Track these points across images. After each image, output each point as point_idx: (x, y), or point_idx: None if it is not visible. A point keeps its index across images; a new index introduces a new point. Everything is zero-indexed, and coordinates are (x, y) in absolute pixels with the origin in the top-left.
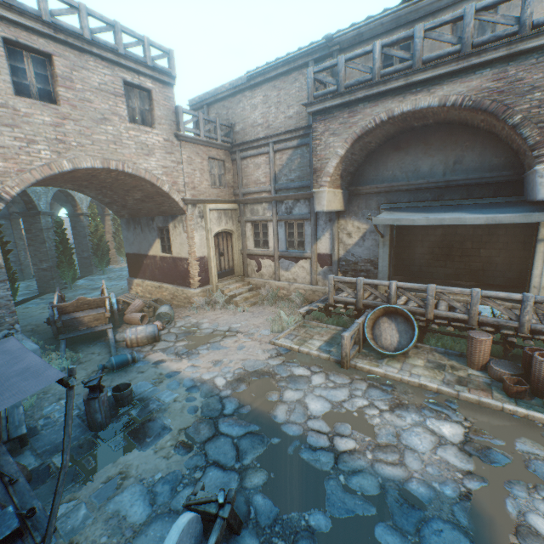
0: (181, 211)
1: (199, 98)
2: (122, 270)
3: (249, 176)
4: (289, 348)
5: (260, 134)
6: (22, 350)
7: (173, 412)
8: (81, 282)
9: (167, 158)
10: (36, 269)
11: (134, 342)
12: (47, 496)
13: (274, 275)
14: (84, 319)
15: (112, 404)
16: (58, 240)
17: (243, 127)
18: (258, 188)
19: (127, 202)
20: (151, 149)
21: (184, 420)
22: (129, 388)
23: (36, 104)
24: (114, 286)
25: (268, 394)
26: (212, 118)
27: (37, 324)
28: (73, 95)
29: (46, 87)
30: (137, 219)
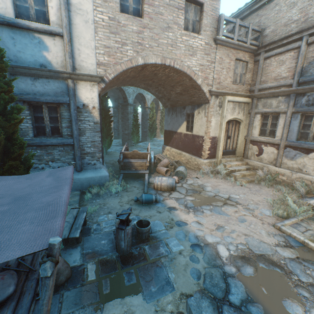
0: (205, 100)
1: (235, 14)
2: (161, 141)
3: (269, 73)
4: (301, 242)
5: (292, 31)
6: (66, 180)
7: (177, 266)
8: (140, 144)
9: (204, 58)
10: (122, 133)
11: (158, 187)
12: (70, 304)
13: (274, 161)
14: (134, 163)
15: (135, 232)
16: (133, 119)
17: (273, 28)
18: (277, 83)
19: (170, 96)
20: (194, 50)
21: (185, 282)
22: (148, 227)
23: (130, 17)
24: (155, 149)
25: (285, 301)
26: (246, 24)
27: (115, 161)
28: (152, 10)
29: (137, 7)
30: (174, 108)
